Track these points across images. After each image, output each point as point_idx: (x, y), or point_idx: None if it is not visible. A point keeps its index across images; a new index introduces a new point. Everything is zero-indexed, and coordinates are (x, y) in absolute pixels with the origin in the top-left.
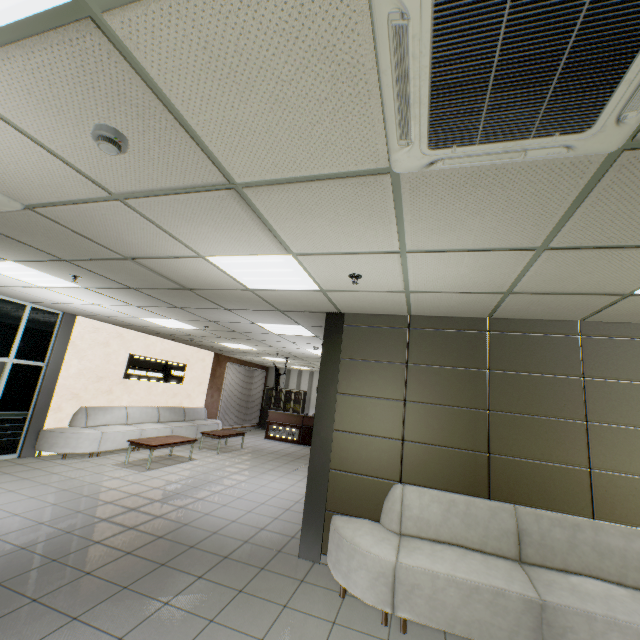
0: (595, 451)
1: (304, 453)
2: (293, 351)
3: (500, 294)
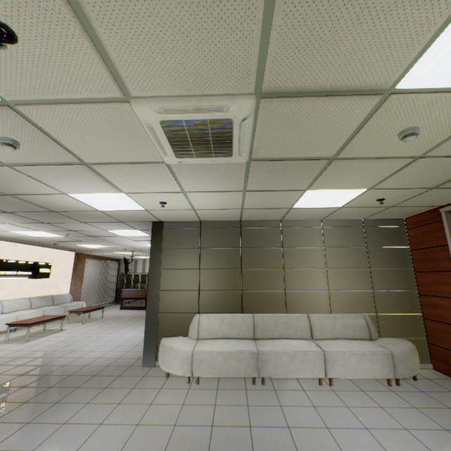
0: (287, 282)
1: None
2: (136, 246)
3: (239, 209)
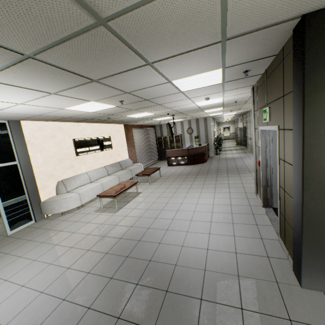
0: None
1: (197, 170)
2: (182, 108)
3: None
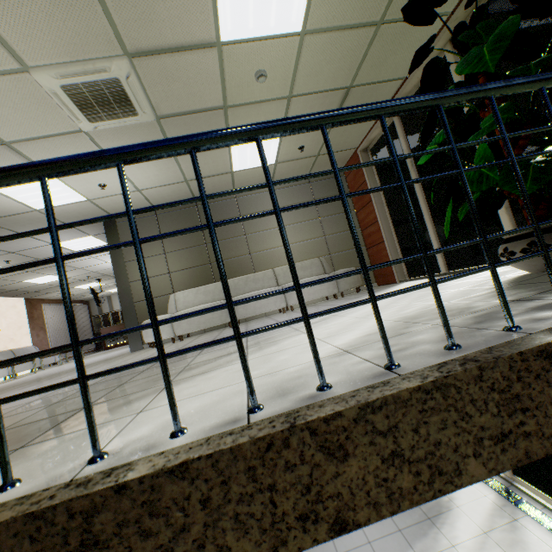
0: (251, 246)
1: None
2: (100, 268)
3: (184, 182)
